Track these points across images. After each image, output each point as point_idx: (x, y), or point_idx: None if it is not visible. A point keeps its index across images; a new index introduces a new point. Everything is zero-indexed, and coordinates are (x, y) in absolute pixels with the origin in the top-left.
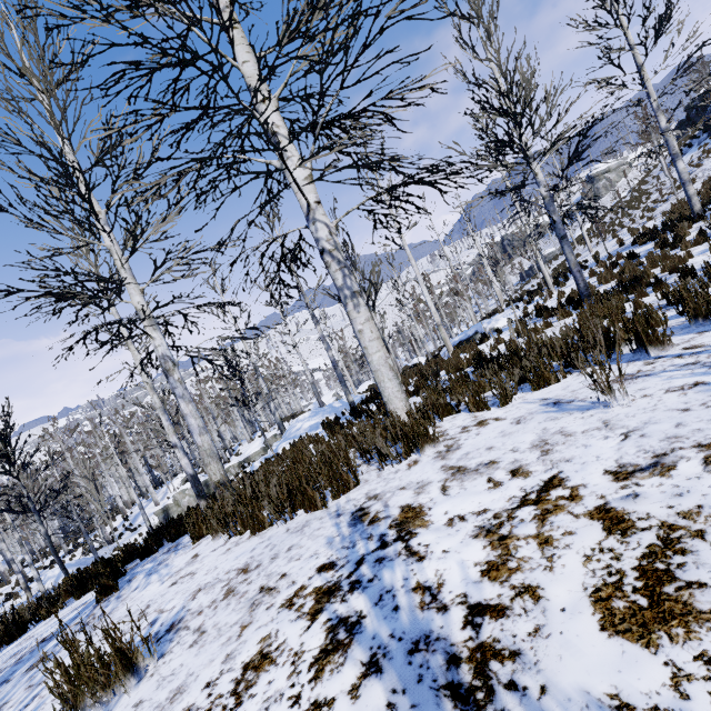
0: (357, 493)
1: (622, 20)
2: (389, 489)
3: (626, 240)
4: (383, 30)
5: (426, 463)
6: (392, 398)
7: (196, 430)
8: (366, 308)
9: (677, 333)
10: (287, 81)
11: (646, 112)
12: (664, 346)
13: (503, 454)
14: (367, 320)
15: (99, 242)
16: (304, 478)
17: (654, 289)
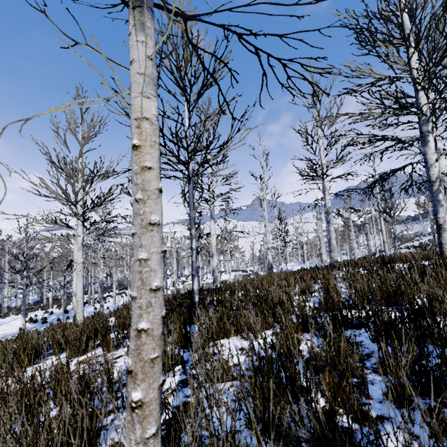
0: None
1: None
2: None
3: None
4: None
5: None
6: None
7: (333, 238)
8: None
9: None
10: None
11: None
12: None
13: None
14: None
15: (321, 160)
16: None
17: None
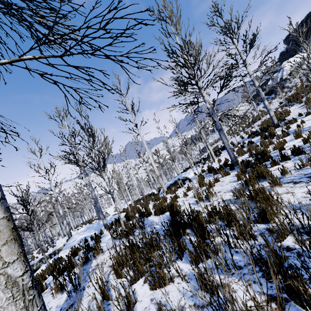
0: None
1: (235, 42)
2: None
3: (244, 136)
4: None
5: None
6: None
7: None
8: None
9: None
10: None
11: (245, 84)
12: None
13: None
14: None
15: None
16: None
17: (281, 160)
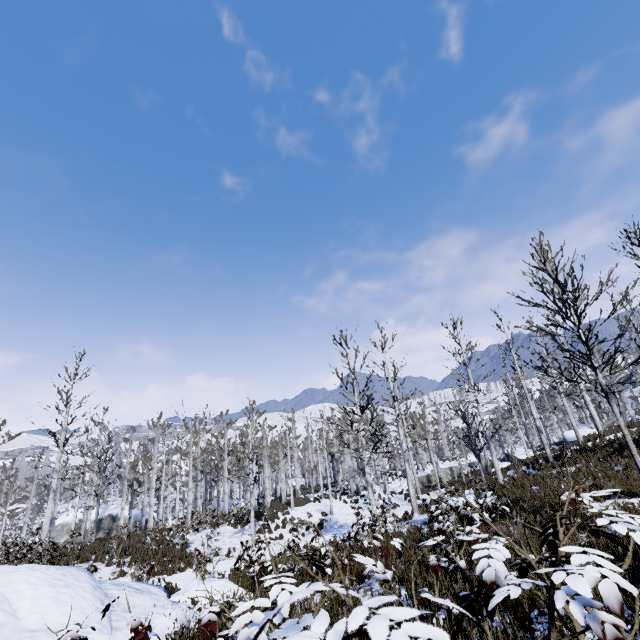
0: None
1: None
2: None
3: None
4: None
5: None
6: None
7: None
8: None
9: None
10: None
11: None
12: None
13: None
14: None
15: None
16: None
17: None
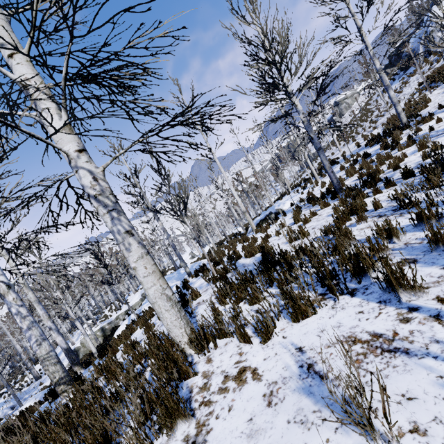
0: None
1: None
2: None
3: (361, 143)
4: None
5: None
6: (171, 326)
7: (33, 340)
8: (138, 245)
9: (421, 260)
10: (32, 35)
11: (365, 59)
12: (416, 291)
13: None
14: (139, 257)
15: None
16: None
17: (386, 186)
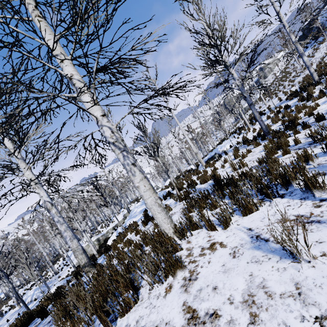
0: (133, 317)
1: None
2: (148, 324)
3: (282, 98)
4: (116, 8)
5: (175, 293)
6: (162, 223)
7: (68, 238)
8: (139, 172)
9: None
10: (74, 48)
11: (283, 34)
12: (325, 190)
13: (223, 304)
14: (141, 180)
15: (2, 146)
16: (98, 308)
17: (303, 128)
